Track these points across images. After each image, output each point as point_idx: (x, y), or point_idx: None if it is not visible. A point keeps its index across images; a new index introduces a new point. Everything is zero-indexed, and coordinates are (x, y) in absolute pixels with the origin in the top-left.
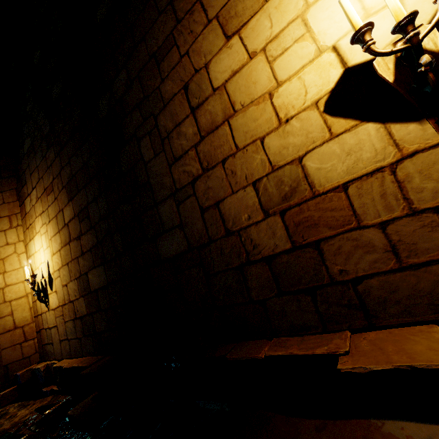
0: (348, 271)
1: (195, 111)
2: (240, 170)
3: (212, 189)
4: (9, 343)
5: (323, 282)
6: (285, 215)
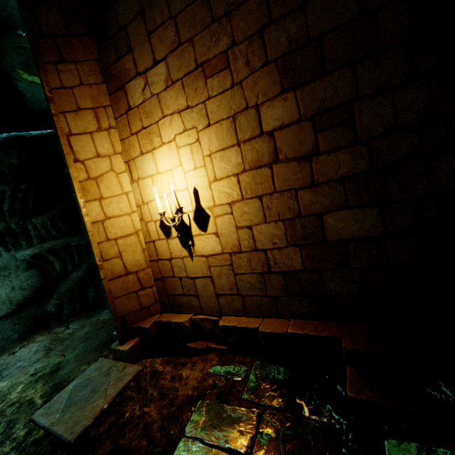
0: None
1: None
2: None
3: None
4: (121, 291)
5: None
6: None
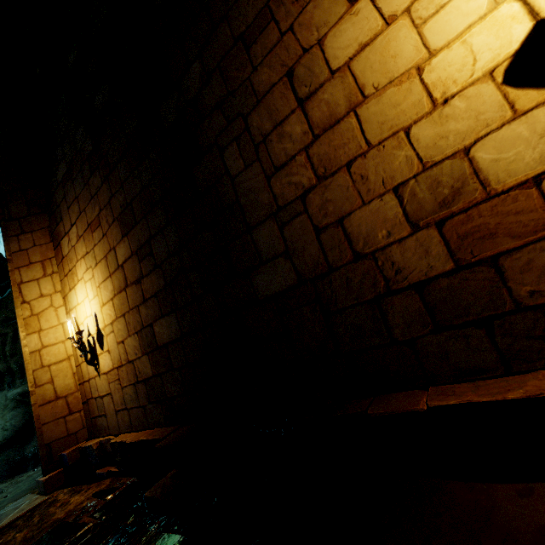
0: (543, 292)
1: (305, 103)
2: (374, 173)
3: (332, 202)
4: (50, 416)
5: (504, 310)
6: (443, 226)
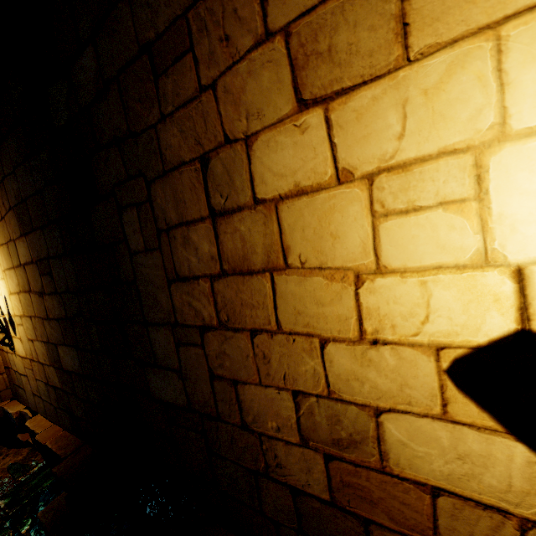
0: None
1: (217, 219)
2: (277, 361)
3: (229, 358)
4: None
5: None
6: (330, 462)
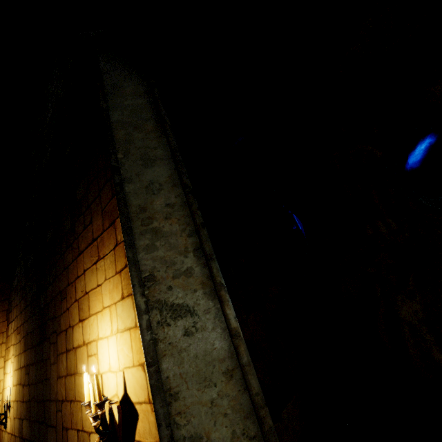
0: None
1: (67, 352)
2: (75, 415)
3: (66, 416)
4: None
5: None
6: None
